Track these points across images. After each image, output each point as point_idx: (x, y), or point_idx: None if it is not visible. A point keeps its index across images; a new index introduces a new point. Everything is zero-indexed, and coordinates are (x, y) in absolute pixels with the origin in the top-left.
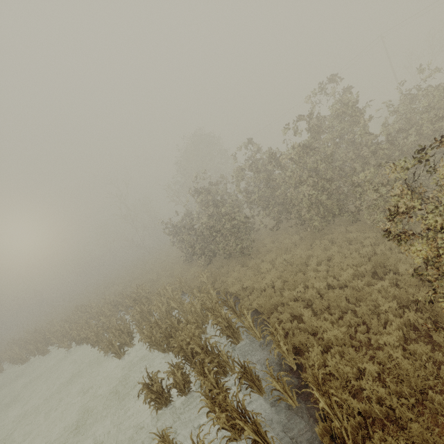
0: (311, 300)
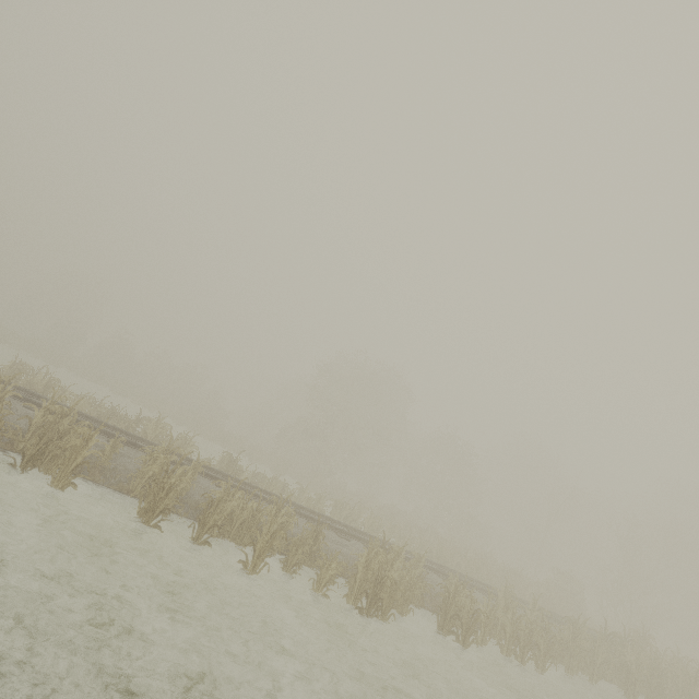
0: None
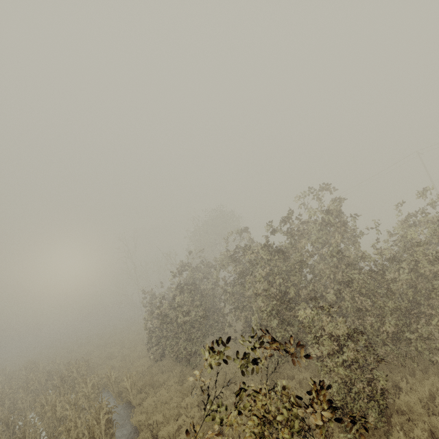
0: None
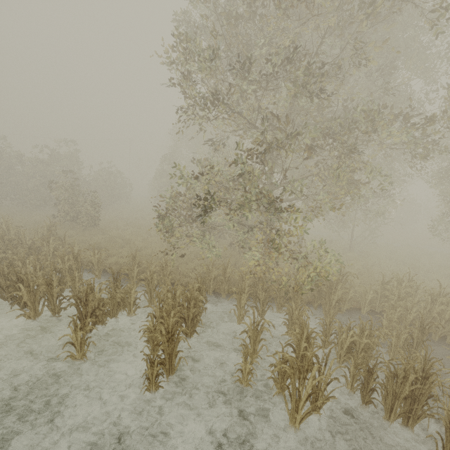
0: None
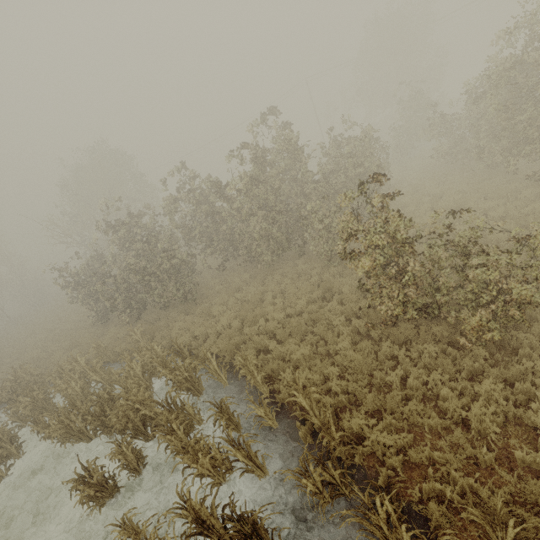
0: (272, 332)
